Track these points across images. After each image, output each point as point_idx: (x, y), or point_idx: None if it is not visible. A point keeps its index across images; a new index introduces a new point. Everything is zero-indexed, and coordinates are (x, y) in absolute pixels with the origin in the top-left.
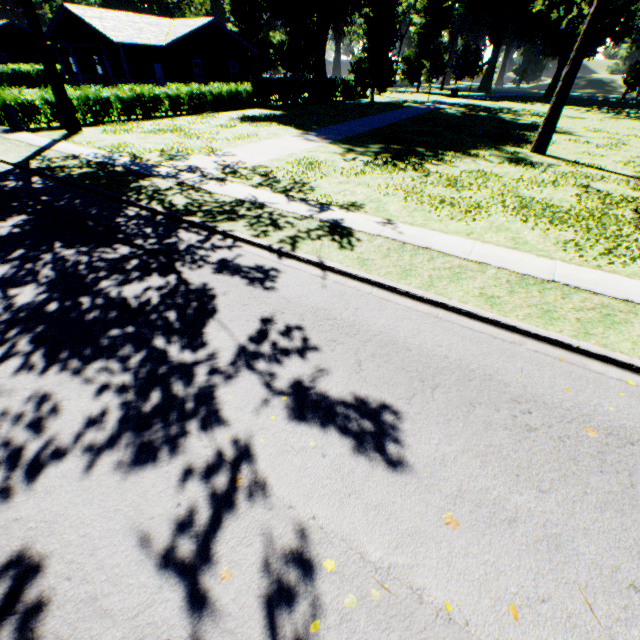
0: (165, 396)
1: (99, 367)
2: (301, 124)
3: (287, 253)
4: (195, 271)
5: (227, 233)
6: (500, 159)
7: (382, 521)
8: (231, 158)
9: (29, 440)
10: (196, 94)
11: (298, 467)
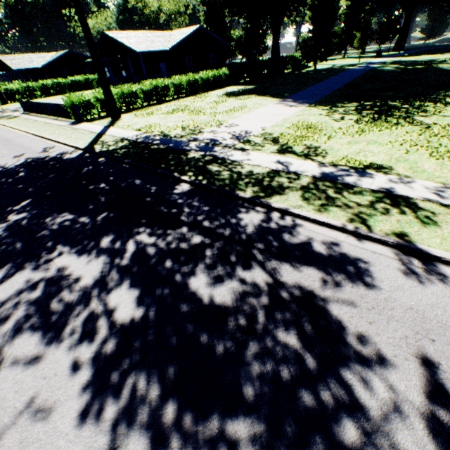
0: None
1: None
2: (274, 93)
3: (366, 235)
4: (278, 263)
5: (284, 210)
6: None
7: None
8: (238, 128)
9: None
10: (191, 81)
11: None
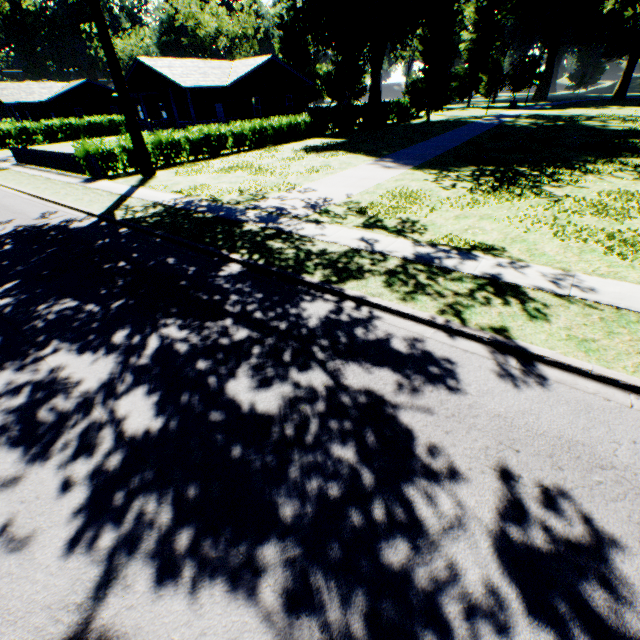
0: None
1: (277, 585)
2: (369, 150)
3: (458, 330)
4: (345, 363)
5: (361, 298)
6: (631, 174)
7: None
8: (315, 194)
9: None
10: (258, 129)
11: None
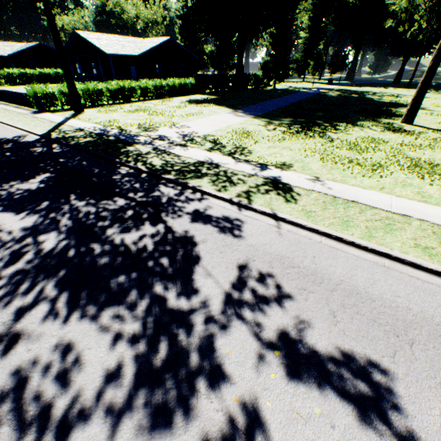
0: (171, 347)
1: (112, 313)
2: (230, 104)
3: (245, 205)
4: (177, 220)
5: (196, 188)
6: (380, 128)
7: None
8: (187, 129)
9: (57, 395)
10: (158, 86)
11: None
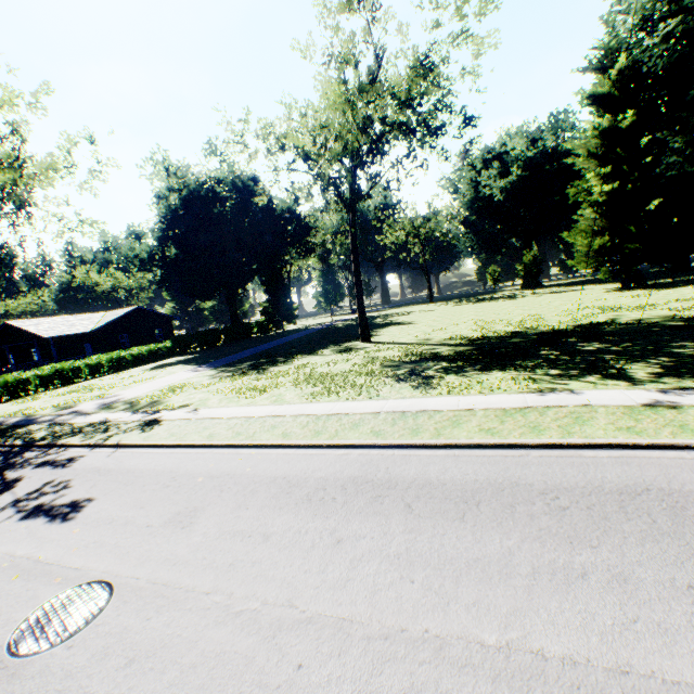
0: None
1: None
2: (203, 360)
3: (99, 444)
4: (19, 471)
5: (63, 444)
6: (333, 352)
7: (37, 541)
8: (116, 397)
9: None
10: (116, 358)
11: (6, 536)
